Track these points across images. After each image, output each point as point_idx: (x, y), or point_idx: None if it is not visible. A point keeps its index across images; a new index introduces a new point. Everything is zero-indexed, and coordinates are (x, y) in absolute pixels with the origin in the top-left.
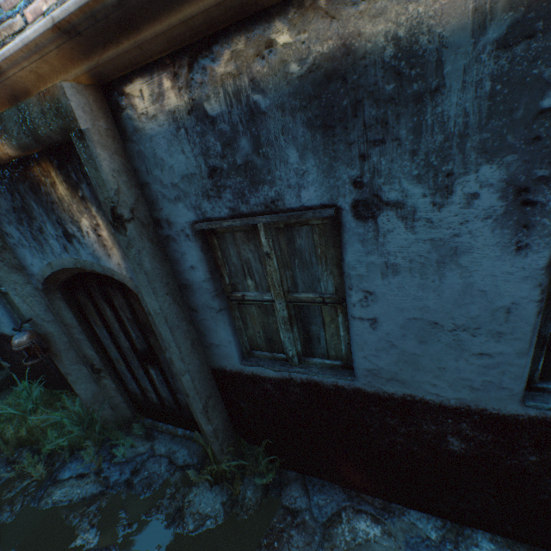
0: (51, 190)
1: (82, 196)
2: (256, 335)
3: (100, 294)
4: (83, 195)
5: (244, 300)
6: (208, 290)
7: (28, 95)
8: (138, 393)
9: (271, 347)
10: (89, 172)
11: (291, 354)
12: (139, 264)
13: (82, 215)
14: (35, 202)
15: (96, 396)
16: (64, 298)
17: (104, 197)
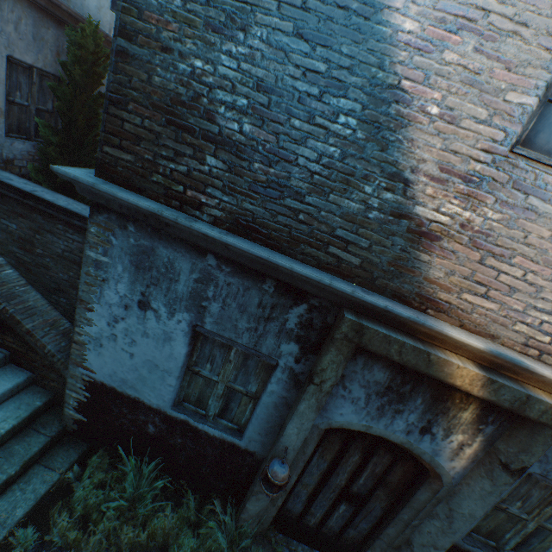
0: (453, 408)
1: (479, 427)
2: (485, 526)
3: (363, 446)
4: (482, 428)
5: (504, 509)
6: (495, 501)
7: (515, 372)
8: (292, 511)
9: (488, 535)
10: (530, 443)
11: (507, 548)
12: (500, 493)
13: (462, 432)
14: (423, 400)
15: (260, 511)
16: (322, 434)
17: (527, 459)
